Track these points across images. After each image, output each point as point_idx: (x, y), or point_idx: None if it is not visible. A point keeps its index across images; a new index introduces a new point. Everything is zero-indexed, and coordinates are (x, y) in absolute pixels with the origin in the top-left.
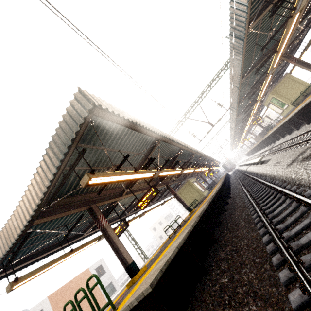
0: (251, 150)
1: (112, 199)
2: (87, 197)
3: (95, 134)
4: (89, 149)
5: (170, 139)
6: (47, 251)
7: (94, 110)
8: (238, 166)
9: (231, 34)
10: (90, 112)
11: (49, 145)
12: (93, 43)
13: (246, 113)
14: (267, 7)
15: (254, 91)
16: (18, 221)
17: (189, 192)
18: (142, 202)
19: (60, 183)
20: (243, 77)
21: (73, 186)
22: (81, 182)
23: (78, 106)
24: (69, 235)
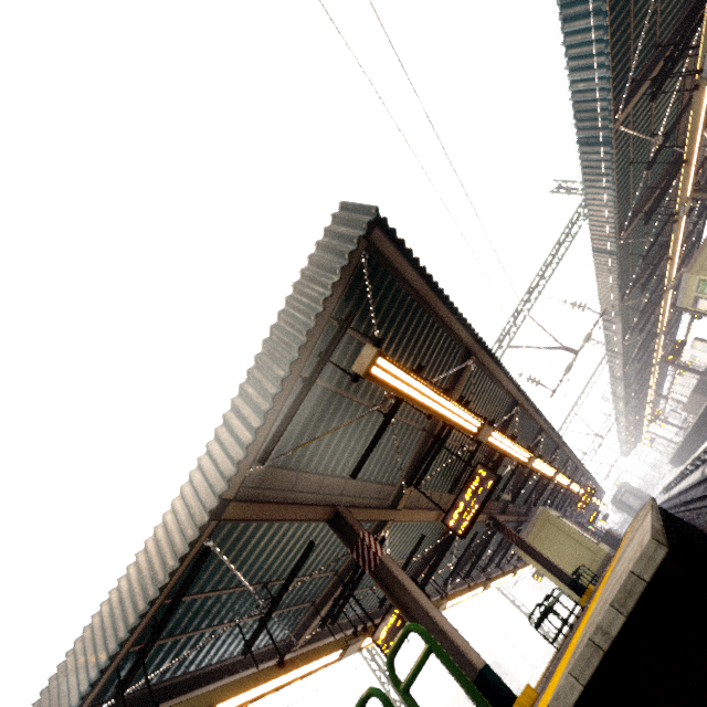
0: (686, 440)
1: (378, 512)
2: (325, 485)
3: (359, 306)
4: (345, 343)
5: (494, 358)
6: (206, 684)
7: (372, 232)
8: (664, 494)
9: (581, 142)
10: (365, 235)
11: (279, 314)
12: (404, 71)
13: (644, 330)
14: (640, 87)
15: (646, 277)
16: (191, 506)
17: (554, 545)
18: (458, 513)
19: (294, 400)
20: (618, 233)
21: (304, 439)
22: (356, 366)
23: (343, 229)
24: (257, 645)
